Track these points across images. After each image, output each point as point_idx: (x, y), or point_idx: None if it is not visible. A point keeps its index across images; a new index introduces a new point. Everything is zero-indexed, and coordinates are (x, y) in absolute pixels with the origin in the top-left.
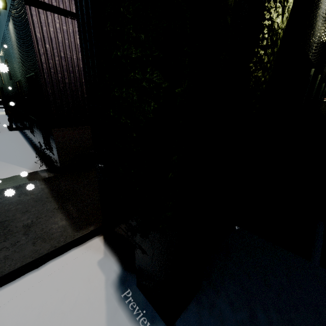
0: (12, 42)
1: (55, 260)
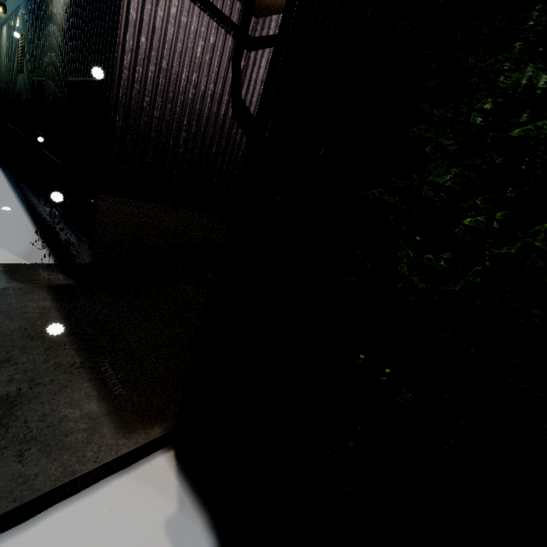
0: (57, 7)
1: (65, 506)
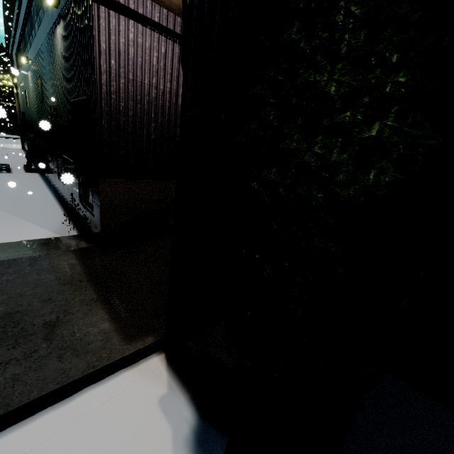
0: (58, 51)
1: (91, 389)
